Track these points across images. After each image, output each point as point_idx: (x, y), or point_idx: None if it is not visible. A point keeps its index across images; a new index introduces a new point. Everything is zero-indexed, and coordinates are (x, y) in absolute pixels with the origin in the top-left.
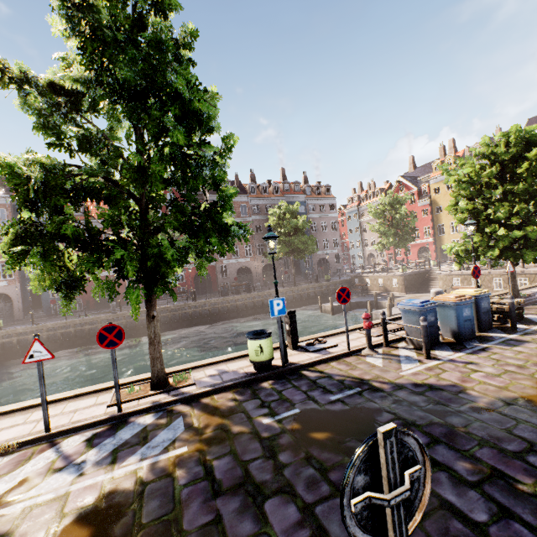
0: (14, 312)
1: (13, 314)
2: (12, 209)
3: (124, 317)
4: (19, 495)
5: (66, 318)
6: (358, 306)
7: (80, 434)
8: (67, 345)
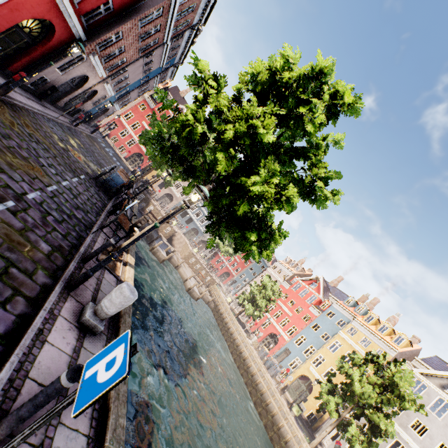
0: None
1: None
2: None
3: None
4: None
5: None
6: None
7: None
8: None
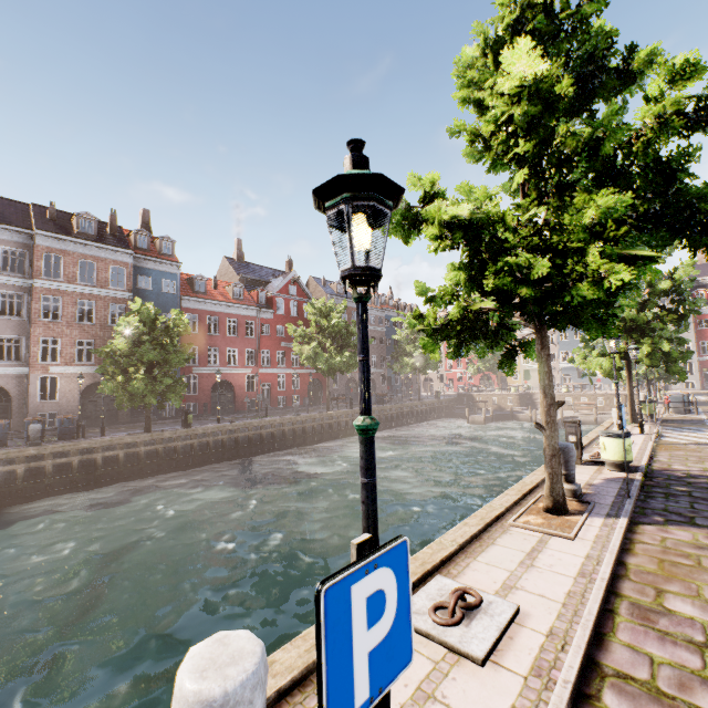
0: (119, 411)
1: (115, 414)
2: (131, 270)
3: (314, 419)
4: (706, 434)
5: (247, 418)
6: (496, 419)
7: (662, 431)
8: (266, 448)
